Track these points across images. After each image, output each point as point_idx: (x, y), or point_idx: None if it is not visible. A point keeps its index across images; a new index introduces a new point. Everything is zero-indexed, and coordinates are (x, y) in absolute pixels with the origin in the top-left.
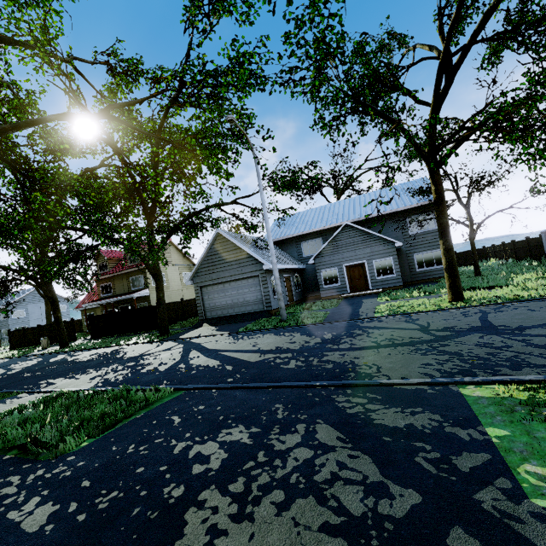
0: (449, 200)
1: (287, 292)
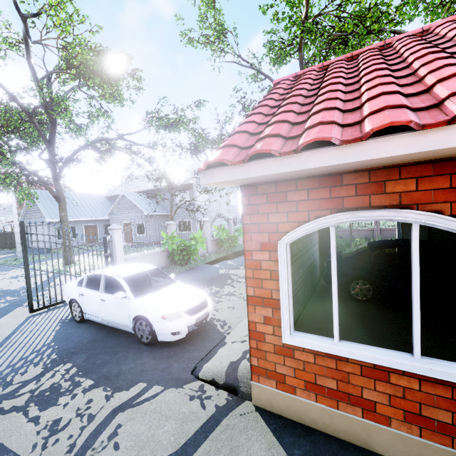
0: (177, 186)
1: (88, 236)
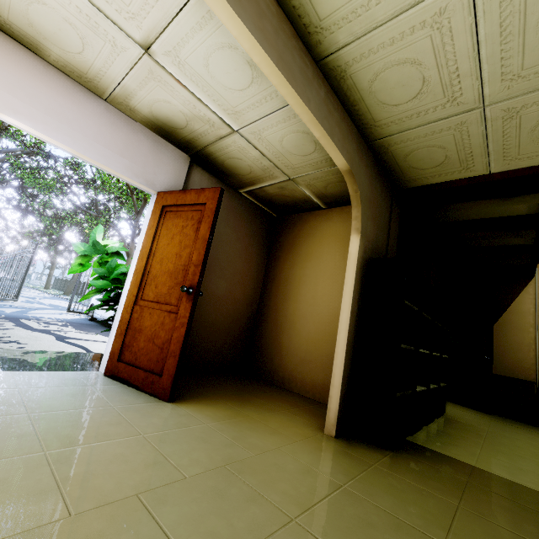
0: None
1: None
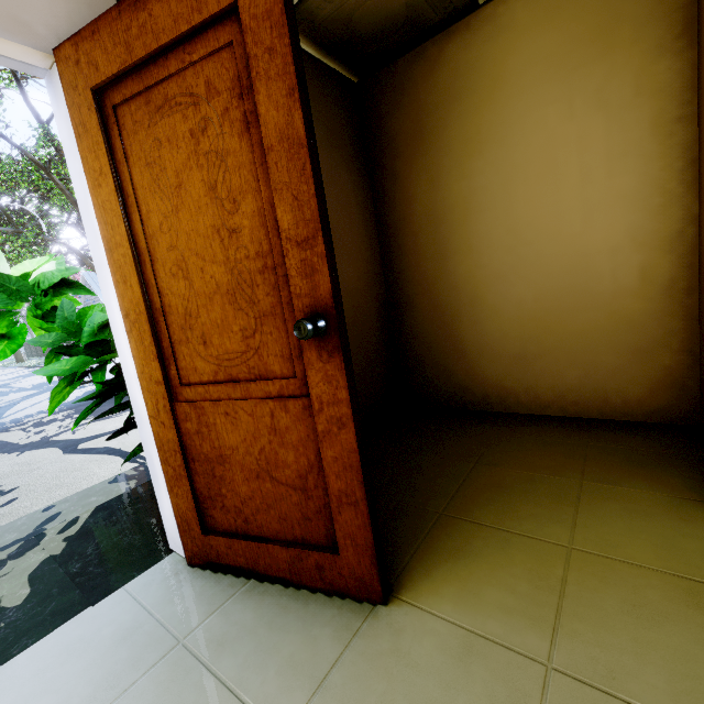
0: None
1: None
